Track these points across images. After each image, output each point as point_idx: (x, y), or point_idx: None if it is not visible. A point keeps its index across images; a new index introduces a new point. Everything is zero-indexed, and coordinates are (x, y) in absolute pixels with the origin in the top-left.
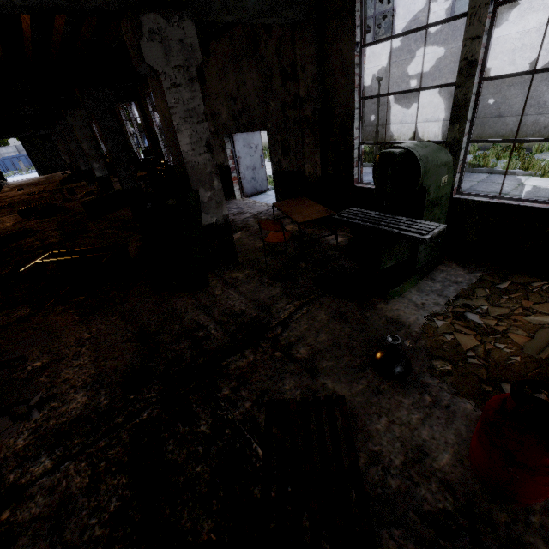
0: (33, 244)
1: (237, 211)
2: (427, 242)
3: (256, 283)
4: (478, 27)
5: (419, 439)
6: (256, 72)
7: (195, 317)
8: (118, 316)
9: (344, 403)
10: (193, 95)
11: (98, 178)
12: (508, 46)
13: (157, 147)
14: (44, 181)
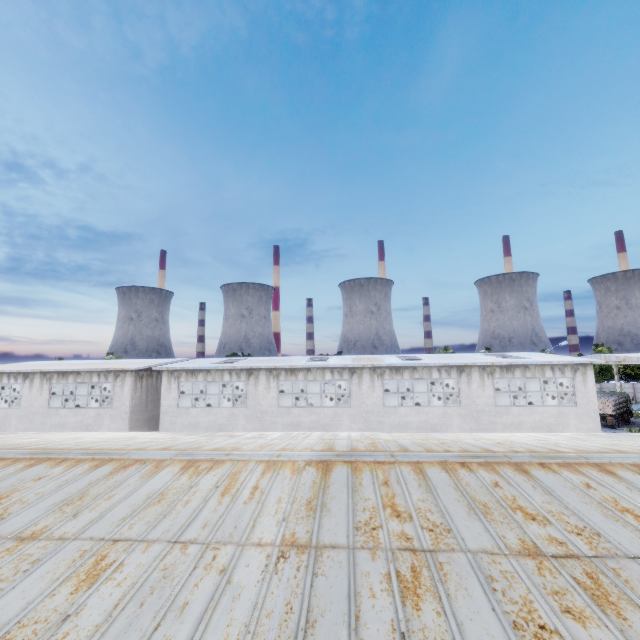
0: None
1: None
2: None
3: None
4: None
5: None
6: None
7: None
8: None
9: None
10: None
11: None
12: (415, 425)
13: None
14: None
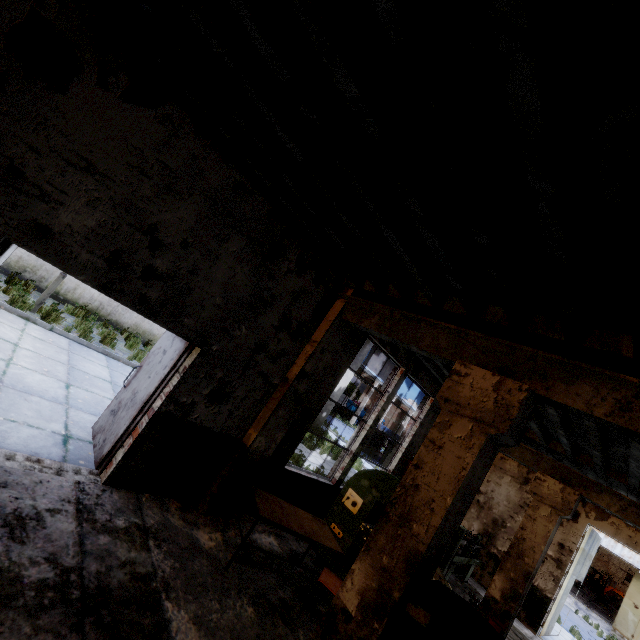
0: None
1: None
2: None
3: None
4: (386, 406)
5: None
6: (250, 275)
7: None
8: None
9: None
10: None
11: None
12: None
13: None
14: None
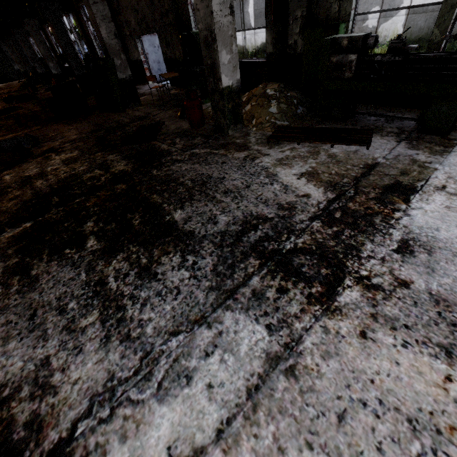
0: (25, 112)
1: (148, 89)
2: (199, 72)
3: (147, 109)
4: None
5: (182, 126)
6: None
7: (118, 119)
8: (85, 123)
9: (163, 122)
10: (104, 8)
11: (54, 75)
12: None
13: (94, 51)
14: (5, 87)
